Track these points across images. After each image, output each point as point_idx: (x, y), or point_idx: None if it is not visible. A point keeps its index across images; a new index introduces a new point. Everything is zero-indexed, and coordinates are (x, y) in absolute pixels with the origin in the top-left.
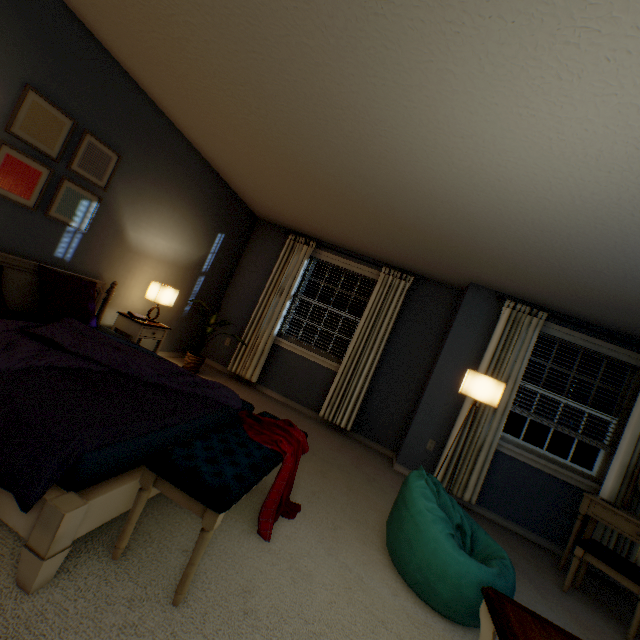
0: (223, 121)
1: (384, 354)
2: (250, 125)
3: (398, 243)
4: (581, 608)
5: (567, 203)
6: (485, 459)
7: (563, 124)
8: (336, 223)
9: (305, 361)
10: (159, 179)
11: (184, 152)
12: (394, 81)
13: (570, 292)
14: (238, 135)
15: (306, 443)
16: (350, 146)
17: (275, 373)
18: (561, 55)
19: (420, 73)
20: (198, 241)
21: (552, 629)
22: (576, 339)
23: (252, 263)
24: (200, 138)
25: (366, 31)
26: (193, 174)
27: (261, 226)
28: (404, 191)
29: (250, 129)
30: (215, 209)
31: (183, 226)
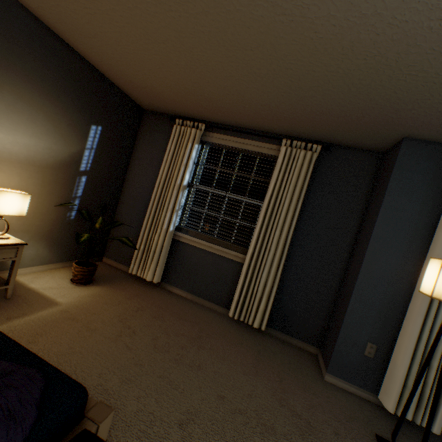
0: None
1: (294, 239)
2: None
3: (305, 93)
4: None
5: None
6: None
7: None
8: (219, 84)
9: (208, 254)
10: None
11: None
12: None
13: None
14: None
15: None
16: None
17: (179, 270)
18: None
19: None
20: (62, 134)
21: None
22: None
23: (143, 158)
24: None
25: None
26: (19, 36)
27: (147, 117)
28: None
29: None
30: (77, 93)
31: (28, 113)
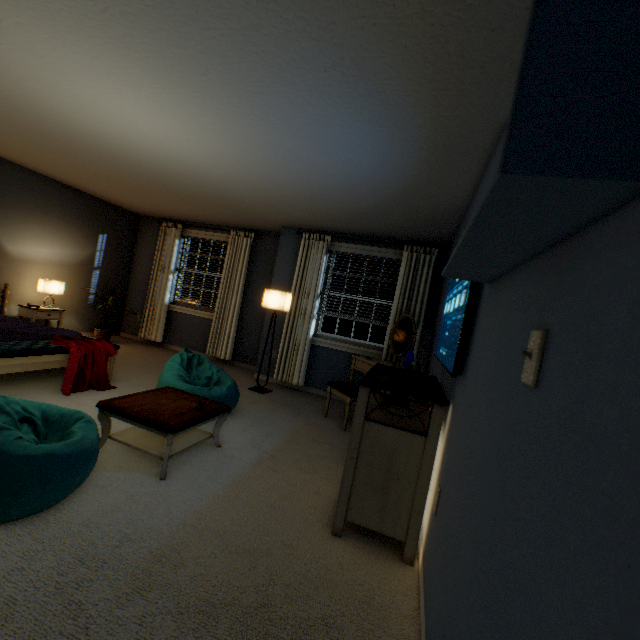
0: (33, 156)
1: (247, 298)
2: (46, 155)
3: (213, 210)
4: (327, 421)
5: (208, 162)
6: (304, 353)
7: (134, 125)
8: (171, 206)
9: (195, 318)
10: (20, 205)
11: (35, 181)
12: (57, 120)
13: (316, 216)
14: (50, 162)
15: (113, 350)
16: (96, 155)
17: (176, 333)
18: (83, 99)
19: (59, 115)
20: (80, 244)
21: (189, 395)
22: (357, 250)
23: (144, 252)
24: (39, 169)
25: (15, 102)
26: (52, 195)
27: (144, 221)
28: (155, 174)
29: (49, 157)
30: (87, 217)
31: (59, 235)
